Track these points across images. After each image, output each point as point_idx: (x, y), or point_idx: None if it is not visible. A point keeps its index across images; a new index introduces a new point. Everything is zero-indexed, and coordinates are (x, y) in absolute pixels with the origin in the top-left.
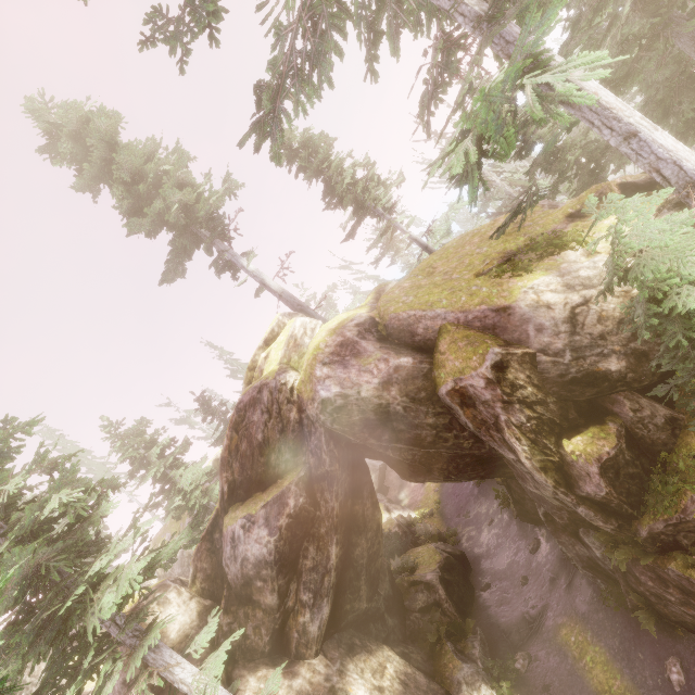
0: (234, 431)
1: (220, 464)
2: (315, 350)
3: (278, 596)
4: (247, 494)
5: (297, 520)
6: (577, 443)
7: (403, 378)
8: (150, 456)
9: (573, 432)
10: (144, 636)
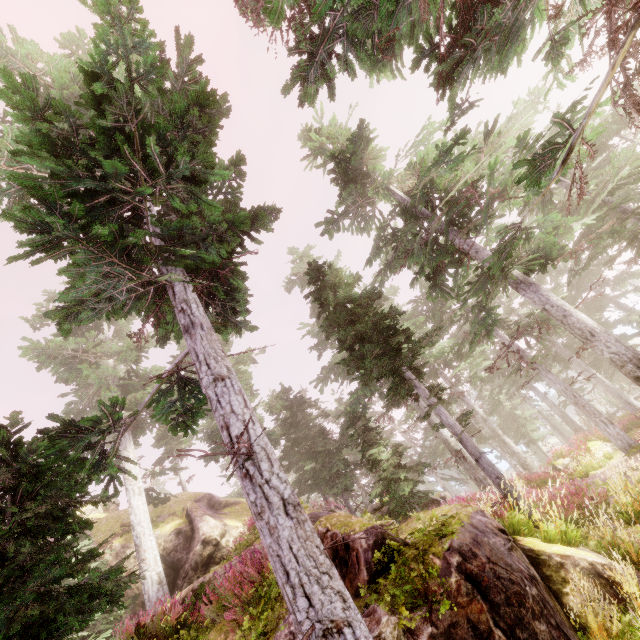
0: None
1: None
2: None
3: None
4: None
5: None
6: None
7: None
8: None
9: None
10: None
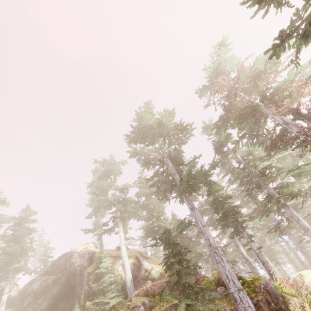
0: (58, 258)
1: (50, 264)
2: (81, 251)
3: (27, 303)
4: (47, 275)
5: (46, 286)
6: (89, 302)
7: (82, 266)
8: (47, 256)
9: (91, 300)
10: (11, 277)
